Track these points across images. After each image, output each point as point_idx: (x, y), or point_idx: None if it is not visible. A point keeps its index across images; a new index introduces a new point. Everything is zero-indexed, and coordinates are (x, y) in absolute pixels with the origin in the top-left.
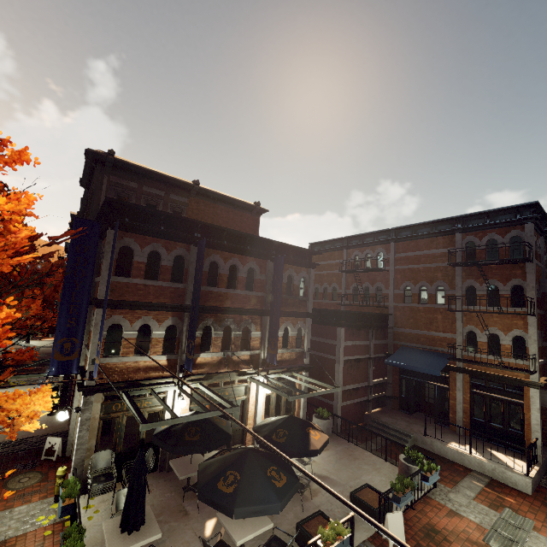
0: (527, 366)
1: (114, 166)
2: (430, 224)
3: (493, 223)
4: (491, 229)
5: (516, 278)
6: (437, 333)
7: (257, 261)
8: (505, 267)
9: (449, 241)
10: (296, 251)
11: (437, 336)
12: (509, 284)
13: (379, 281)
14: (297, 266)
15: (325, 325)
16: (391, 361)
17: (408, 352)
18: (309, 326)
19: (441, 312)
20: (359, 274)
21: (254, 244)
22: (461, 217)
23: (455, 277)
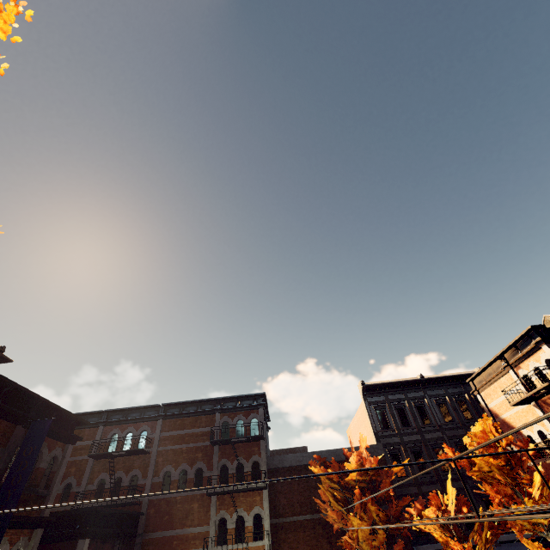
0: (264, 546)
1: None
2: (197, 403)
3: (241, 406)
4: (239, 411)
5: (255, 454)
6: (192, 529)
7: (2, 425)
8: (248, 444)
9: (210, 420)
10: (60, 417)
11: (191, 533)
12: (251, 460)
13: (136, 468)
14: (54, 438)
15: (56, 541)
16: None
17: None
18: (36, 543)
19: (198, 499)
20: (112, 460)
21: (10, 398)
22: (221, 399)
23: (214, 456)
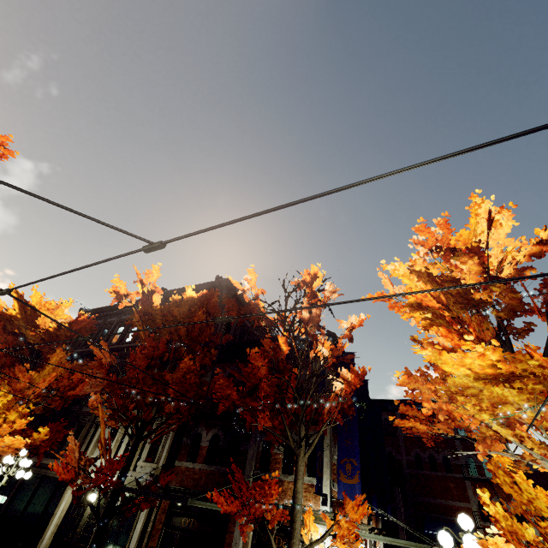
0: None
1: (234, 294)
2: None
3: None
4: None
5: None
6: (453, 502)
7: None
8: None
9: None
10: None
11: (454, 505)
12: None
13: (389, 446)
14: None
15: None
16: (431, 532)
17: (435, 523)
18: None
19: (452, 480)
20: None
21: None
22: None
23: (457, 448)
